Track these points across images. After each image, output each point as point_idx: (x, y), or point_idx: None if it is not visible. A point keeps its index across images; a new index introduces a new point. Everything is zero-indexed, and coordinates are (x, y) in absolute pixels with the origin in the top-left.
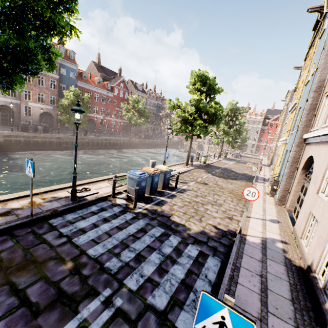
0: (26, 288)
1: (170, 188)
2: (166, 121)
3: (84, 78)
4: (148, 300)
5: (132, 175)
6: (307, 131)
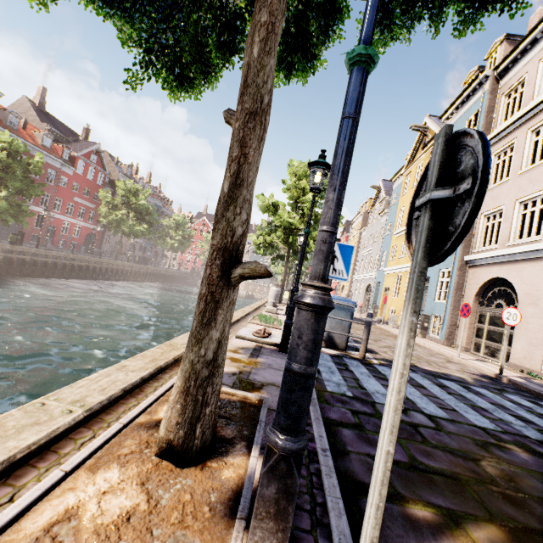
0: None
1: None
2: (178, 235)
3: (12, 123)
4: None
5: (342, 300)
6: (468, 253)
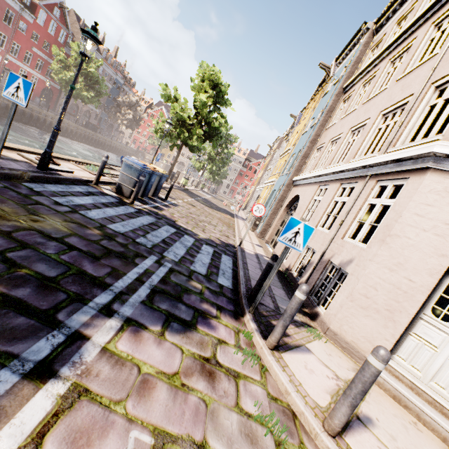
0: (63, 238)
1: (160, 198)
2: (128, 113)
3: None
4: (191, 268)
5: (134, 162)
6: (297, 176)
